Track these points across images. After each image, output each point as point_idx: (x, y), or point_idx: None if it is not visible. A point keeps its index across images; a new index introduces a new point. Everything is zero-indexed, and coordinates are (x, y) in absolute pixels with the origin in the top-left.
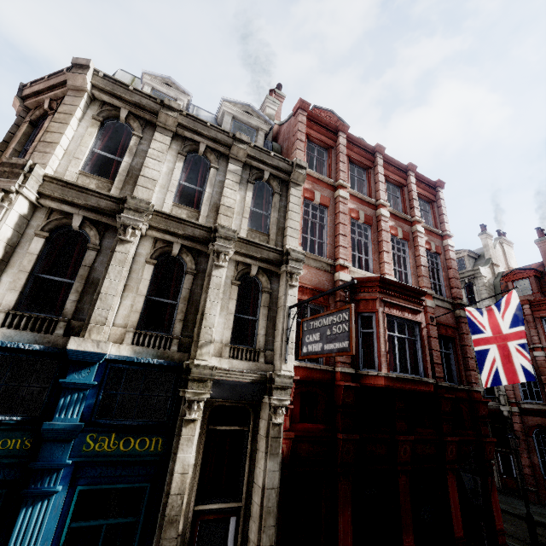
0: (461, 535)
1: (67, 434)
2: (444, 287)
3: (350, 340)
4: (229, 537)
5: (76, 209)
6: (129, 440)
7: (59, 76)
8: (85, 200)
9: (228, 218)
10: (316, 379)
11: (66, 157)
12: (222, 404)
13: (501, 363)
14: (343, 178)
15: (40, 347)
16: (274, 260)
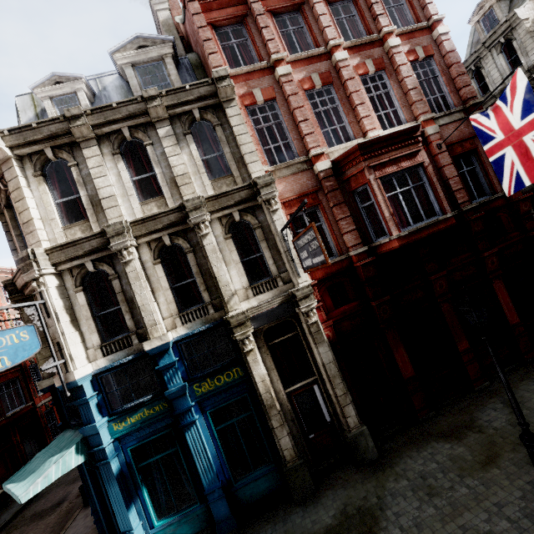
0: (516, 321)
1: (181, 392)
2: (448, 96)
3: (323, 254)
4: (318, 396)
5: (82, 259)
6: (219, 378)
7: None
8: (82, 249)
9: (188, 186)
10: (336, 271)
11: (46, 224)
12: (269, 326)
13: (518, 164)
14: (275, 50)
15: (132, 357)
16: (247, 197)
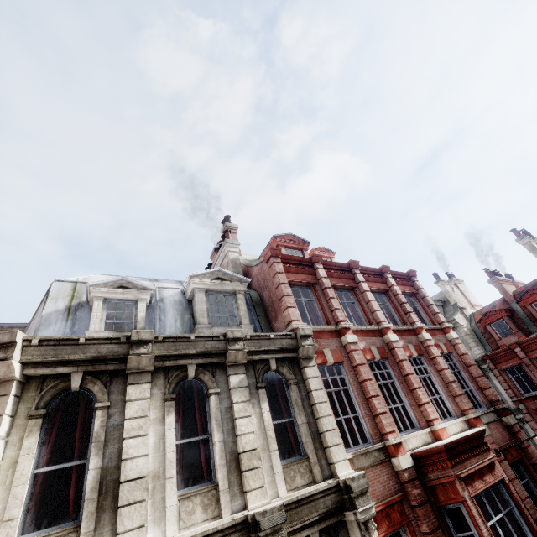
0: None
1: None
2: (476, 392)
3: None
4: None
5: None
6: None
7: None
8: None
9: (256, 472)
10: None
11: None
12: None
13: None
14: (342, 318)
15: None
16: (334, 507)
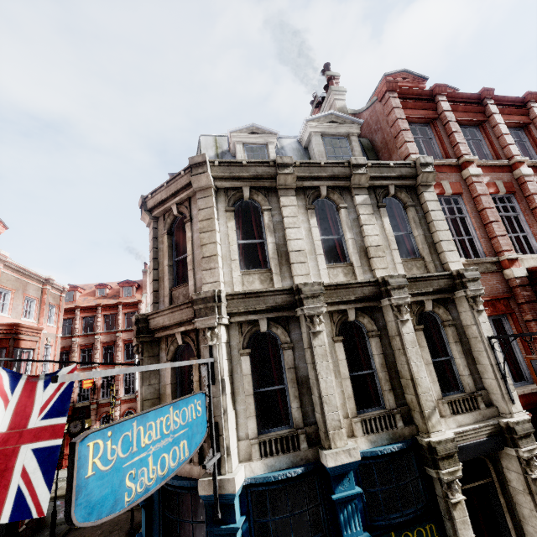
0: None
1: None
2: None
3: None
4: None
5: (259, 315)
6: (407, 535)
7: (177, 180)
8: (264, 303)
9: (381, 259)
10: (536, 402)
11: (224, 263)
12: None
13: None
14: (465, 152)
15: (301, 470)
16: (446, 287)
